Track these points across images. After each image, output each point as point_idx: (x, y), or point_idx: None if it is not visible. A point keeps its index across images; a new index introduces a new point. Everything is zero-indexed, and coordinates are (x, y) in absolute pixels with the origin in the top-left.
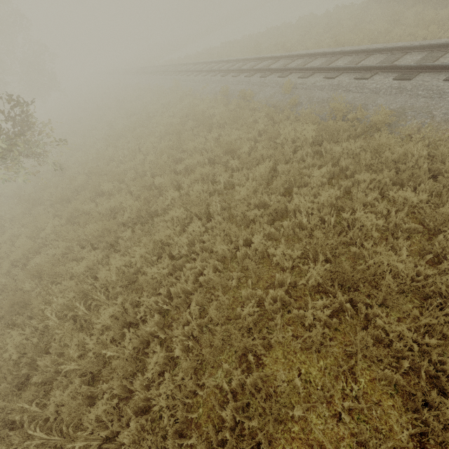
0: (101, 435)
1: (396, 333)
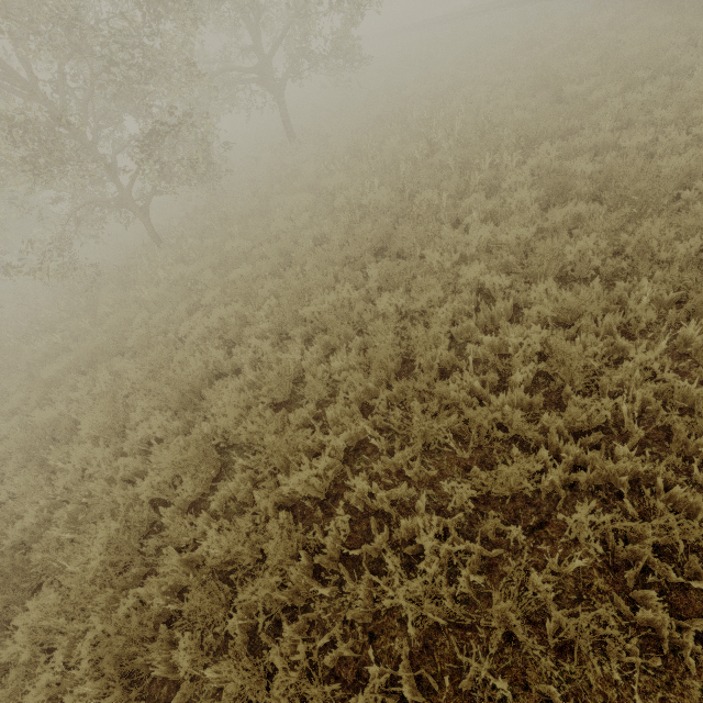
0: (466, 126)
1: (630, 57)
